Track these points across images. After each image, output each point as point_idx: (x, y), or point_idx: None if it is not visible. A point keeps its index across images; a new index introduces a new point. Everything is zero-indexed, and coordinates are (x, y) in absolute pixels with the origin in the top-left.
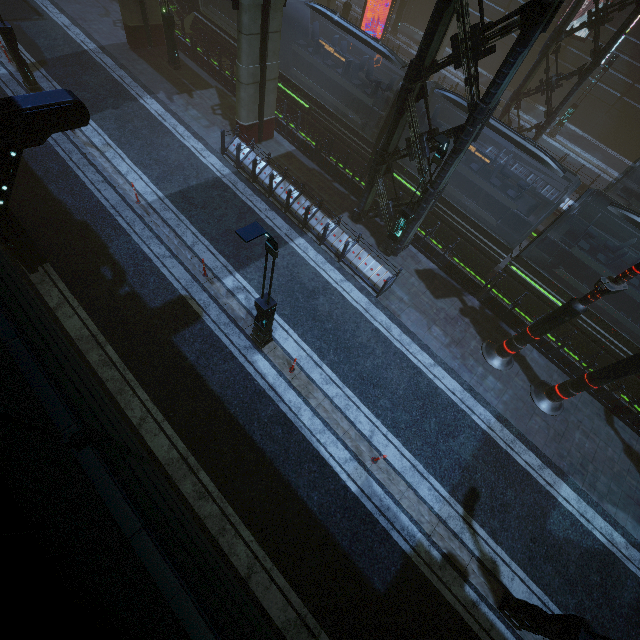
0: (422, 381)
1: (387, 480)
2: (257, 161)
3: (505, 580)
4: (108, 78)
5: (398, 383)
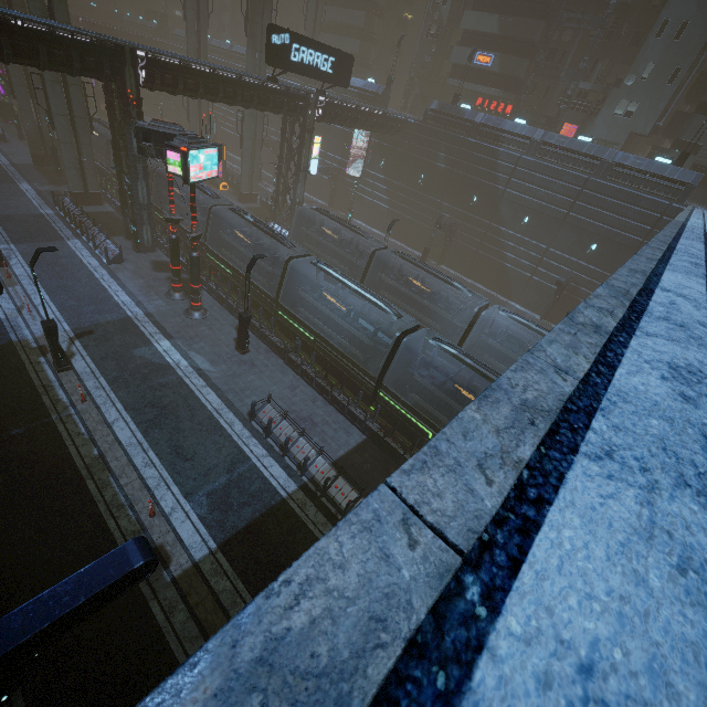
0: (104, 294)
1: (31, 318)
2: (72, 207)
3: (74, 361)
4: (4, 174)
5: (84, 292)
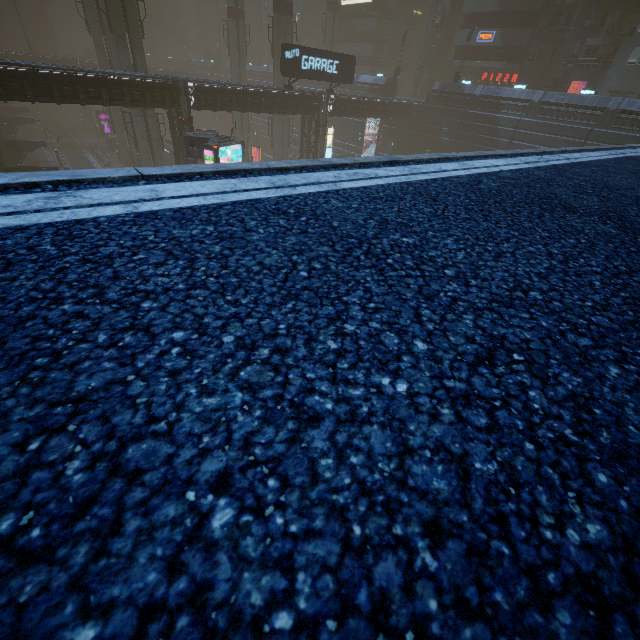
0: None
1: None
2: None
3: None
4: None
5: None
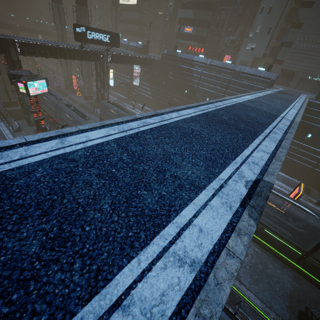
0: None
1: None
2: (2, 108)
3: None
4: None
5: None
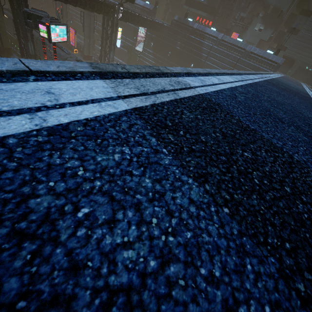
0: None
1: None
2: None
3: None
4: None
5: None
